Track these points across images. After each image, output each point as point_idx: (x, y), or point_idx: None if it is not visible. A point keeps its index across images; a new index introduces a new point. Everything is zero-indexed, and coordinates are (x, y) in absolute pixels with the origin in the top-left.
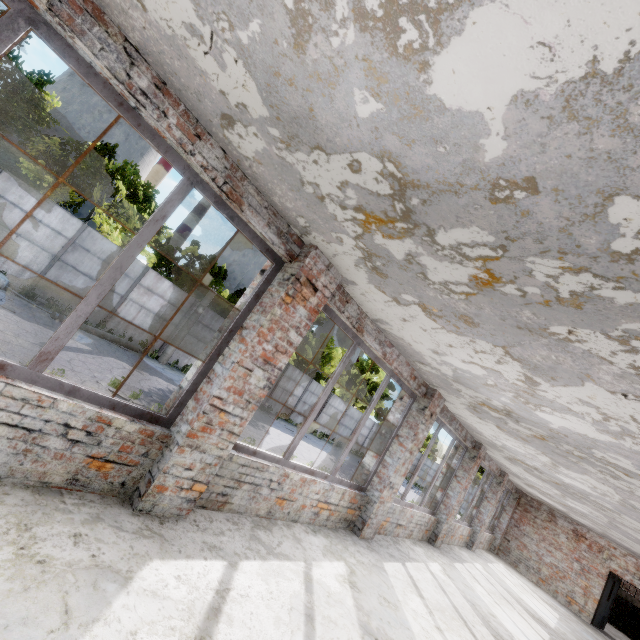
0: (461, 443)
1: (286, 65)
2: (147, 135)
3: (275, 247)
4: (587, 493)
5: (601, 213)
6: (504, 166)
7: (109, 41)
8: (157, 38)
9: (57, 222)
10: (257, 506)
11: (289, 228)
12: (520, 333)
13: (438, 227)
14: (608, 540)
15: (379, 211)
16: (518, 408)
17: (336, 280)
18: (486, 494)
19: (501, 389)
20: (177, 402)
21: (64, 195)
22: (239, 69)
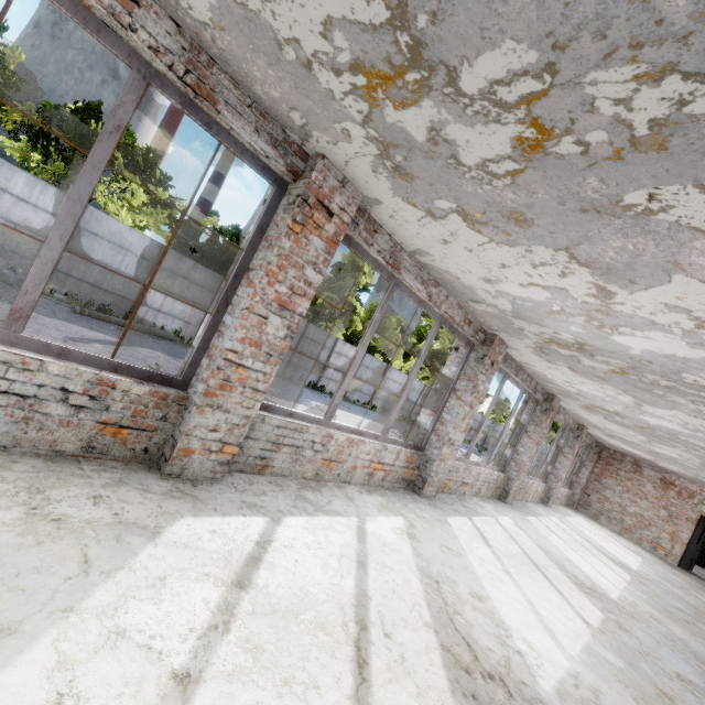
0: (531, 396)
1: None
2: (66, 6)
3: (271, 162)
4: (676, 433)
5: None
6: None
7: None
8: None
9: (54, 205)
10: (302, 469)
11: (285, 134)
12: (586, 220)
13: (460, 61)
14: (700, 485)
15: (381, 60)
16: (591, 337)
17: (355, 200)
18: (562, 450)
19: (569, 314)
20: (189, 361)
21: (56, 174)
22: None
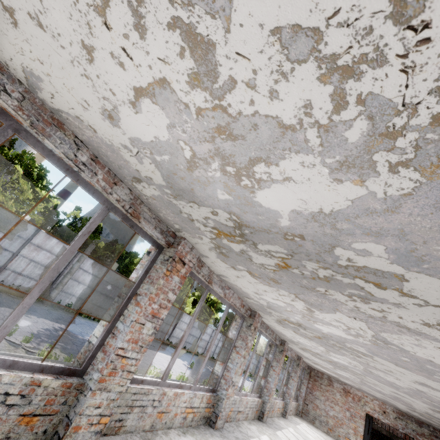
0: (273, 342)
1: (181, 173)
2: (82, 185)
3: (159, 240)
4: (347, 366)
5: (331, 251)
6: (289, 229)
7: (65, 138)
8: (99, 142)
9: None
10: (143, 423)
11: (167, 228)
12: (302, 289)
13: (259, 242)
14: (362, 392)
15: (226, 231)
16: (305, 322)
17: (196, 256)
18: (291, 374)
19: (295, 313)
20: (89, 356)
21: None
22: (151, 166)
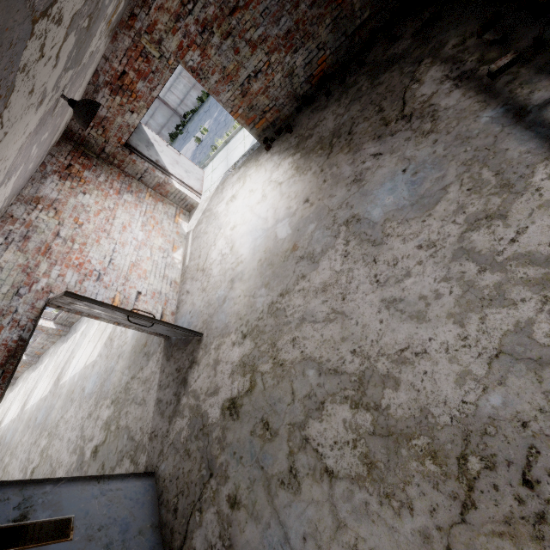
0: None
1: None
2: None
3: None
4: None
5: None
6: None
7: None
8: None
9: None
10: (20, 374)
11: None
12: None
13: None
14: None
15: None
16: None
17: None
18: None
19: None
20: None
21: None
22: None
